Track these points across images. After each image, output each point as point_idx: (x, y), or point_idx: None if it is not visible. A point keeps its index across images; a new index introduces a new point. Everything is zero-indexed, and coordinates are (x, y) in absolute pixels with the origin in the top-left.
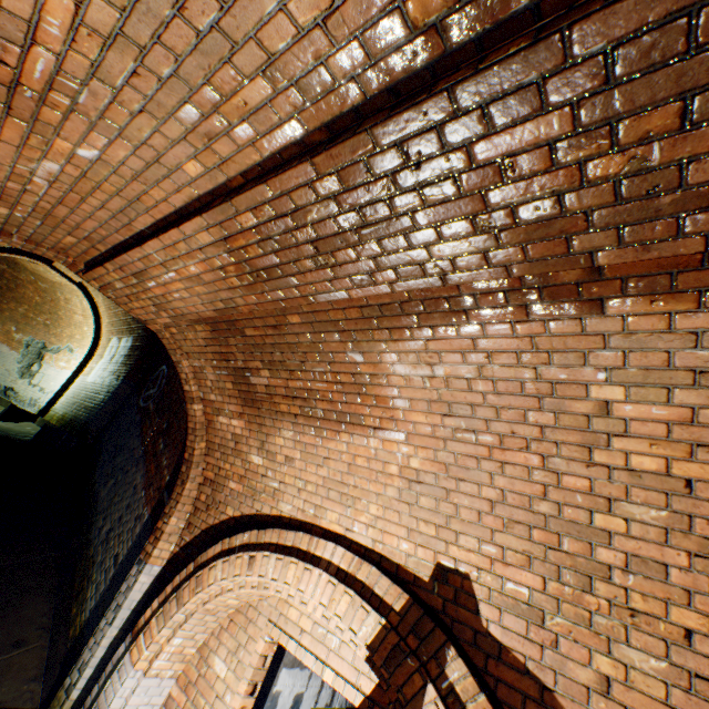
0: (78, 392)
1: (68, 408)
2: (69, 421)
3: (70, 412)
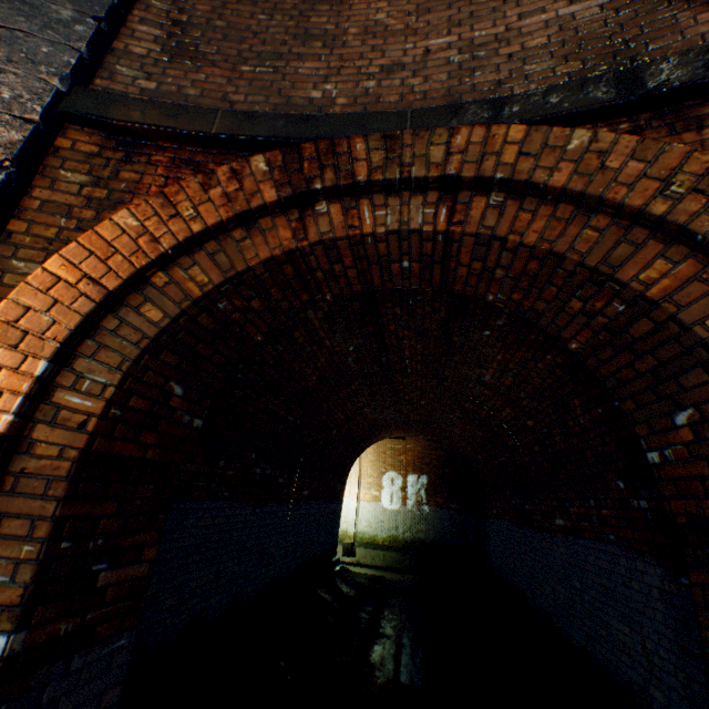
0: (384, 517)
1: (389, 531)
2: (412, 542)
3: (401, 535)
